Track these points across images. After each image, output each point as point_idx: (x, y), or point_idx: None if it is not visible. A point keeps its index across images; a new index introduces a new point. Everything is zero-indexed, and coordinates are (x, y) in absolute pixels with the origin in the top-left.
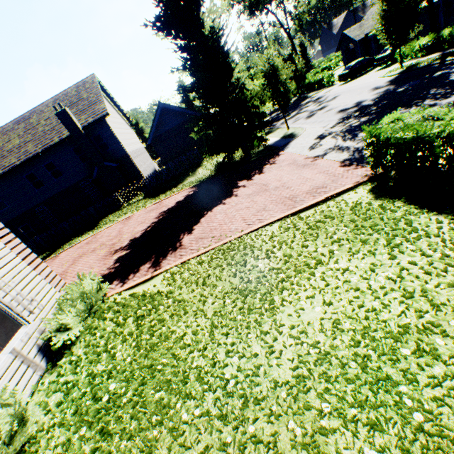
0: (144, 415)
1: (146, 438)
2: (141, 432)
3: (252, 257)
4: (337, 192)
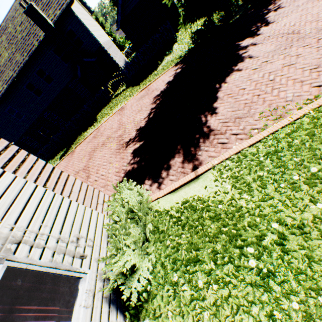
0: None
1: None
2: None
3: None
4: None
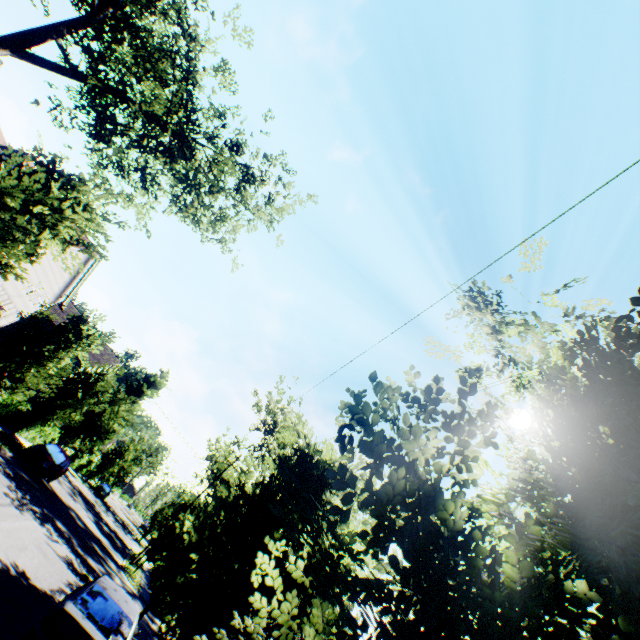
0: None
1: None
2: None
3: None
4: None
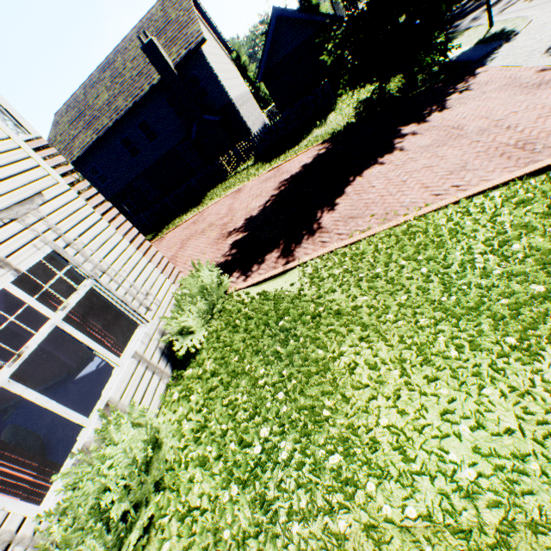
0: (316, 487)
1: (328, 530)
2: (319, 518)
3: (456, 251)
4: None
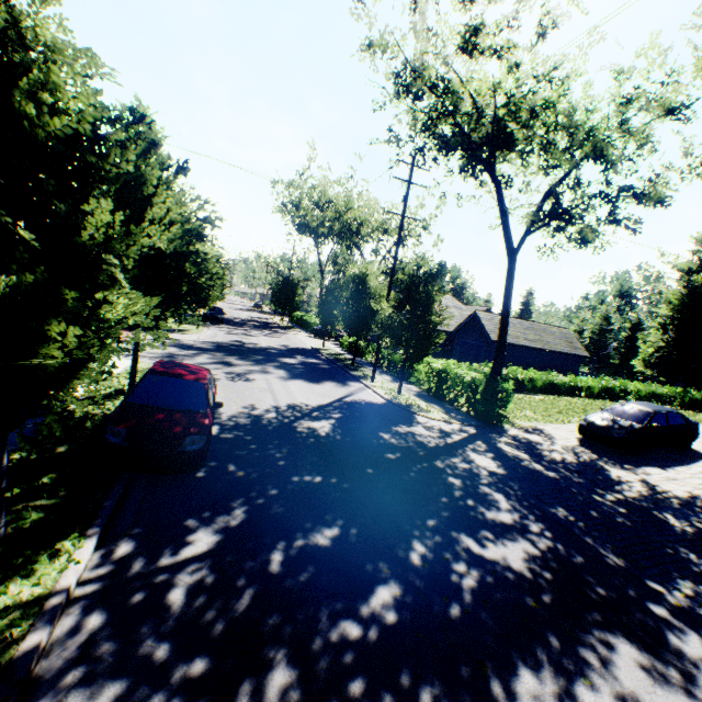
0: None
1: None
2: None
3: None
4: None
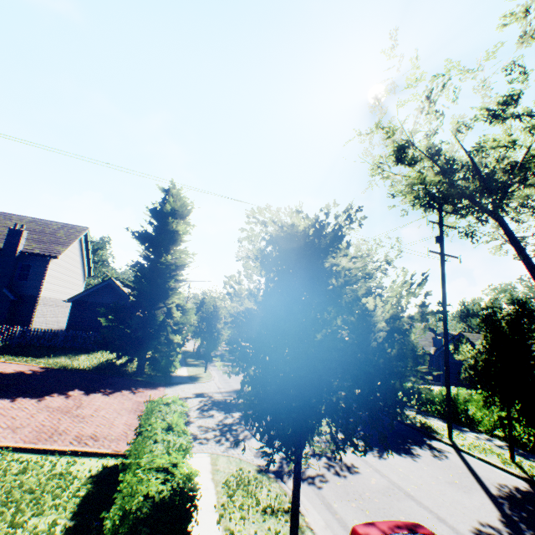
0: None
1: None
2: None
3: None
4: (87, 450)
